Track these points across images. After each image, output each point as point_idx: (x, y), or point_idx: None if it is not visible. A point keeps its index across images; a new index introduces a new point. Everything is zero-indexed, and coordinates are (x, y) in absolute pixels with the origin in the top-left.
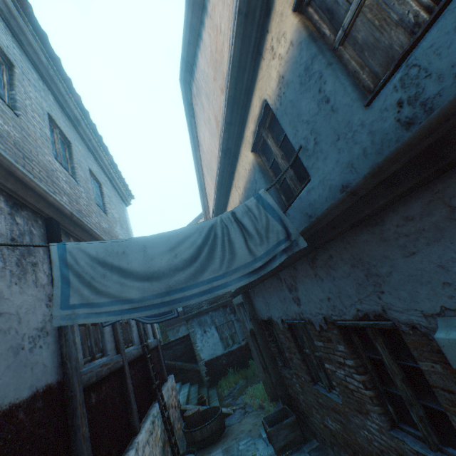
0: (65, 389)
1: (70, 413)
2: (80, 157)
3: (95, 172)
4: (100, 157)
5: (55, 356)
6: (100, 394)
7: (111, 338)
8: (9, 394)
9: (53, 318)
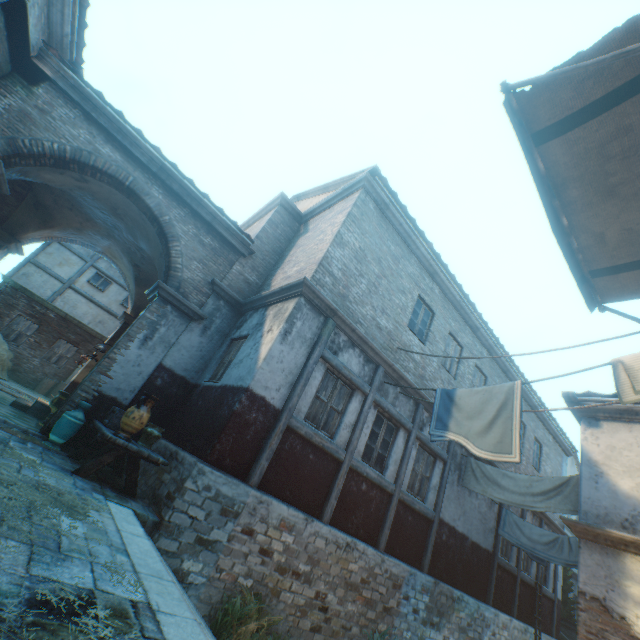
0: (492, 556)
1: (491, 565)
2: (529, 432)
3: (538, 437)
4: (546, 422)
5: (491, 541)
6: (501, 573)
7: (514, 555)
8: (481, 542)
9: (498, 530)
